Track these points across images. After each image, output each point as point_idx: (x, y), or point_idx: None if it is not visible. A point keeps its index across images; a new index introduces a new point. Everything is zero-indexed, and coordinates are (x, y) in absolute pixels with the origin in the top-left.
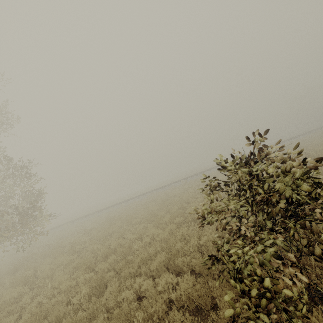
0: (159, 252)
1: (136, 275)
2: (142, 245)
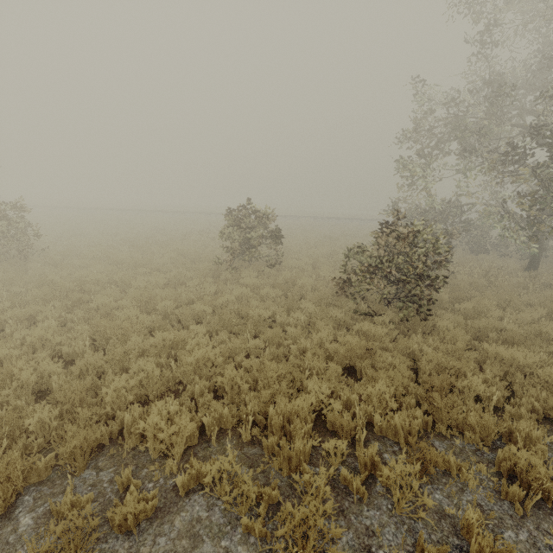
0: None
1: None
2: None
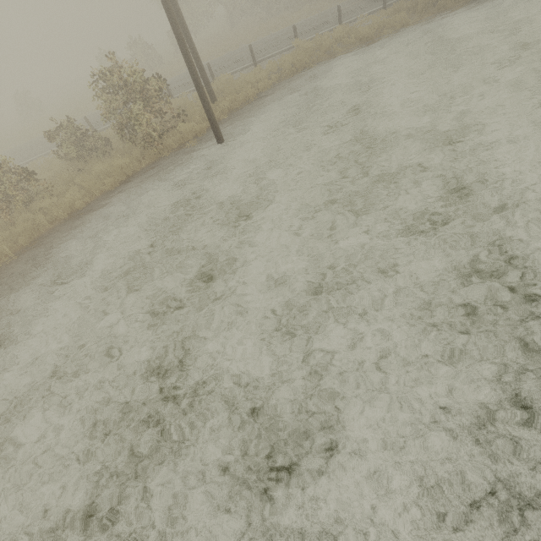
0: None
1: None
2: None
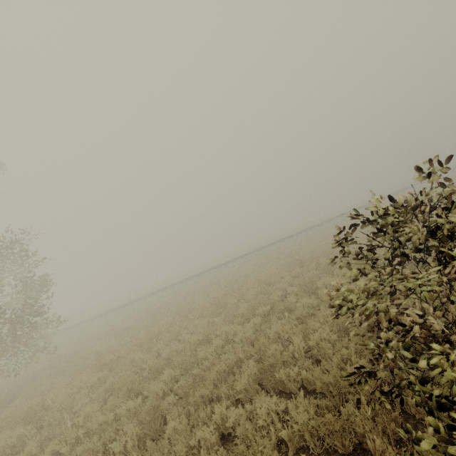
0: (242, 361)
1: (211, 399)
2: (211, 351)
